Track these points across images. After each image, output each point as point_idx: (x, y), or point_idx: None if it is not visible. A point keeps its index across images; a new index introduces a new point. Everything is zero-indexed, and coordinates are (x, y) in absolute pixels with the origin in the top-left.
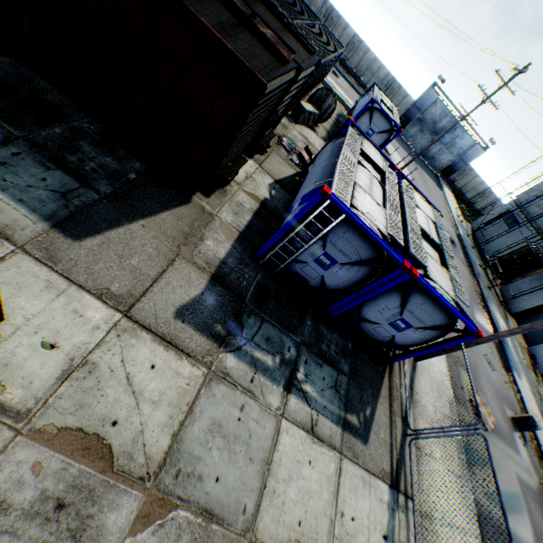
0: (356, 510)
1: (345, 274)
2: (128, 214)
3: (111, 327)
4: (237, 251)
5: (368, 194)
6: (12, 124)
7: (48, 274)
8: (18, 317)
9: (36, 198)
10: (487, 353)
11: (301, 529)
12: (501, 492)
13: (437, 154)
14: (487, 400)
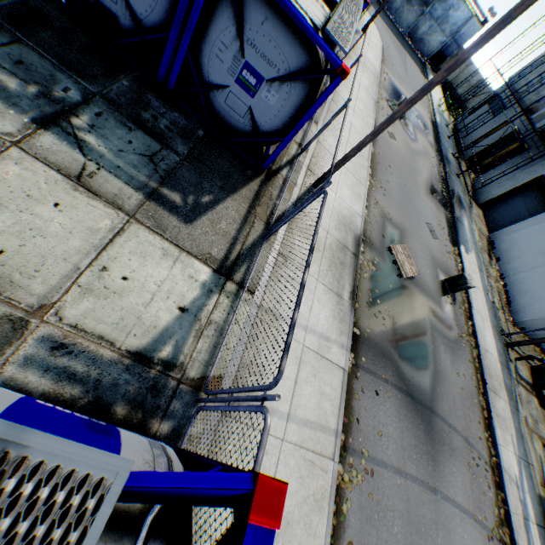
0: (137, 274)
1: None
2: None
3: None
4: None
5: None
6: None
7: None
8: None
9: None
10: (433, 223)
11: (2, 260)
12: (402, 329)
13: (426, 36)
14: (416, 257)
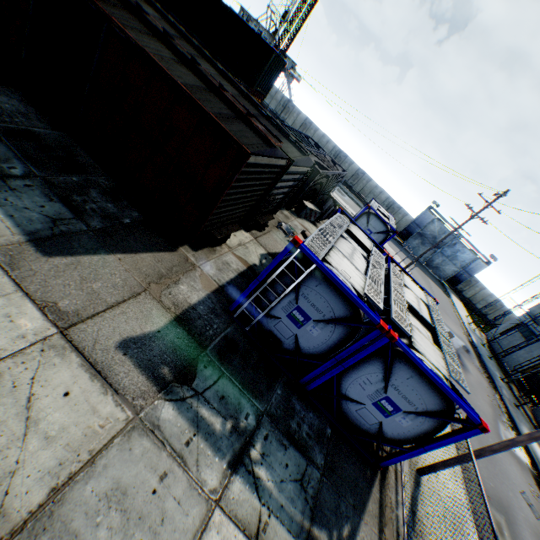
0: None
1: (320, 334)
2: (109, 247)
3: (39, 340)
4: (212, 301)
5: (347, 259)
6: (37, 167)
7: (1, 276)
8: None
9: (27, 217)
10: (525, 490)
11: None
12: None
13: (440, 265)
14: None
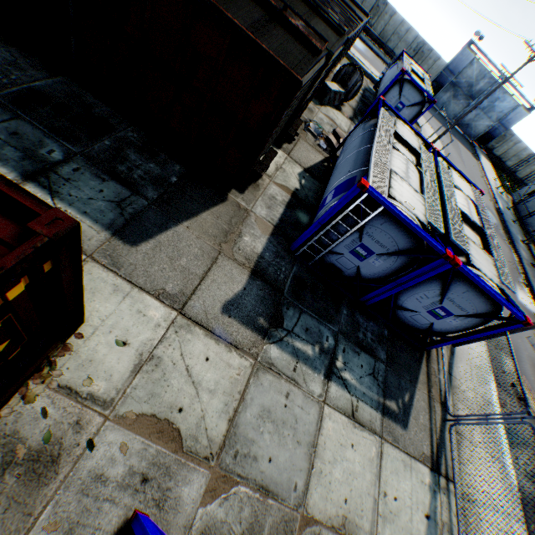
0: (398, 491)
1: (382, 264)
2: (173, 217)
3: (169, 325)
4: (273, 245)
5: (405, 181)
6: (69, 141)
7: (114, 279)
8: (94, 319)
9: (97, 209)
10: (530, 335)
11: (347, 507)
12: None
13: (473, 121)
14: (530, 384)
